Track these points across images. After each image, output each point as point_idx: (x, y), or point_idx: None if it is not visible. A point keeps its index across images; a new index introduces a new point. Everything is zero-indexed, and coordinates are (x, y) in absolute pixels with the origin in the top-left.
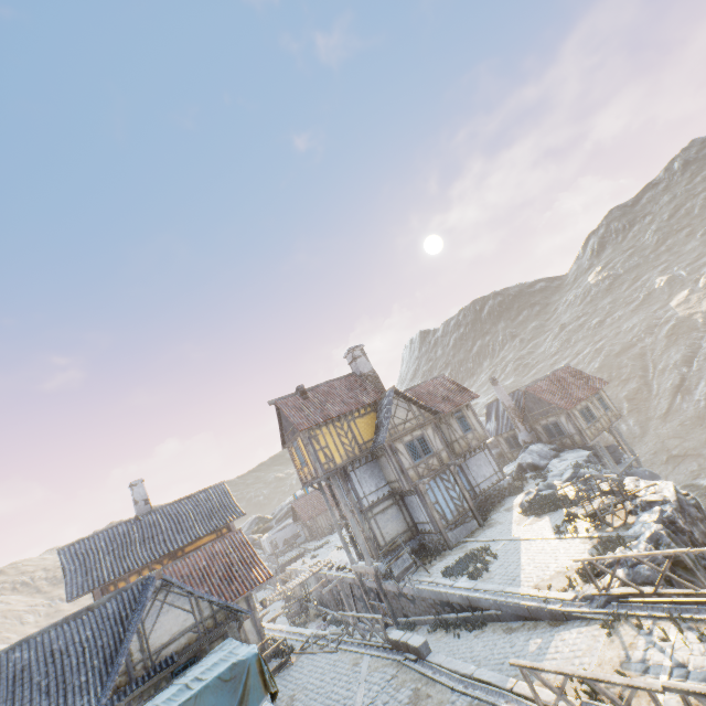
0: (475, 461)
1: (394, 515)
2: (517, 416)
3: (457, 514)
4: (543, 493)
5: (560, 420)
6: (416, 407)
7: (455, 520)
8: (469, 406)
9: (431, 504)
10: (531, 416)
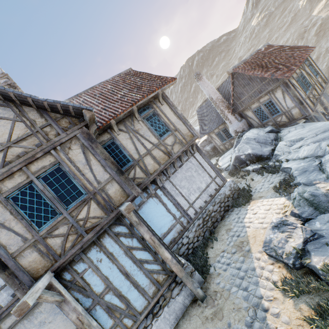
0: (184, 173)
1: (56, 308)
2: (226, 107)
3: (154, 291)
4: (322, 229)
5: (276, 97)
6: (36, 111)
7: (150, 305)
8: (162, 97)
9: (82, 318)
10: (240, 103)
